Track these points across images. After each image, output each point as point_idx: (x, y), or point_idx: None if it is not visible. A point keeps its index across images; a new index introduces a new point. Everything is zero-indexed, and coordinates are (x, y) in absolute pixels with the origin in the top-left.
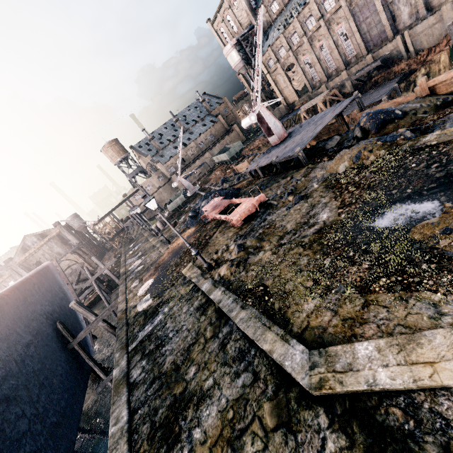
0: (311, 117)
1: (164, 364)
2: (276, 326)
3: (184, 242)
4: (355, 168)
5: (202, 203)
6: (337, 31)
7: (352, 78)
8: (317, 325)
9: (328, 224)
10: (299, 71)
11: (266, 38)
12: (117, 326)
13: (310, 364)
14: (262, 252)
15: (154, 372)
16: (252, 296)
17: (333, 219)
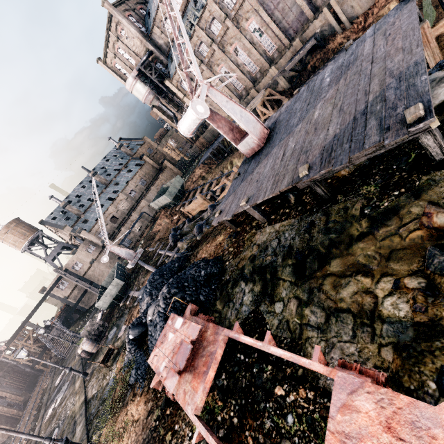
0: (298, 89)
1: None
2: None
3: None
4: None
5: (148, 313)
6: (249, 28)
7: (287, 68)
8: None
9: None
10: (218, 84)
11: (170, 61)
12: None
13: None
14: None
15: None
16: None
17: None
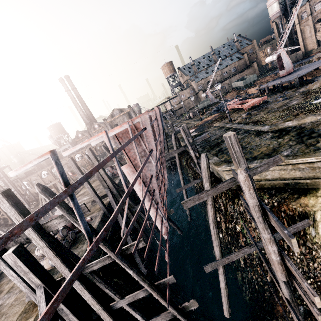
0: (315, 61)
1: (211, 140)
2: (260, 125)
3: (212, 118)
4: (320, 87)
5: (225, 103)
6: None
7: None
8: (275, 123)
9: (294, 104)
10: None
11: None
12: (179, 140)
13: (270, 127)
14: (259, 115)
15: (206, 141)
16: (252, 123)
17: (297, 103)
